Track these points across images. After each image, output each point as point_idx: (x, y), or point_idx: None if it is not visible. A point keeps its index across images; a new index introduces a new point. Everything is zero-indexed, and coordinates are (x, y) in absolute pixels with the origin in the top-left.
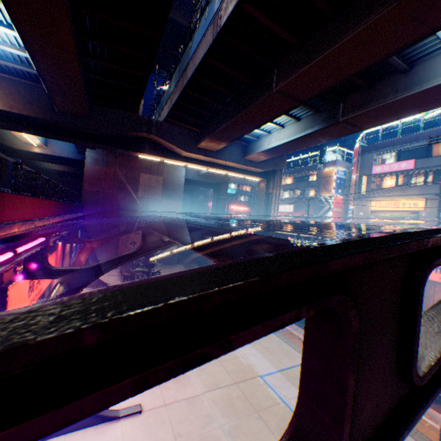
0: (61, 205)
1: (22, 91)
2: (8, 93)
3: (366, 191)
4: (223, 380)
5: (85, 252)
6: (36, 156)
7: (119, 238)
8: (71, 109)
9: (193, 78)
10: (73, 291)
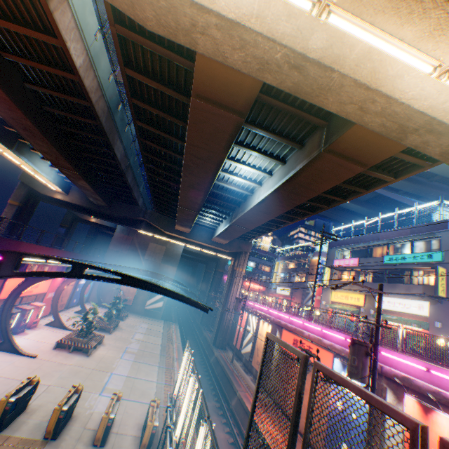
0: (70, 253)
1: (81, 193)
2: (74, 193)
3: (329, 281)
4: (89, 365)
5: (68, 281)
6: (92, 223)
7: (121, 286)
8: (100, 203)
9: (152, 194)
10: (30, 284)
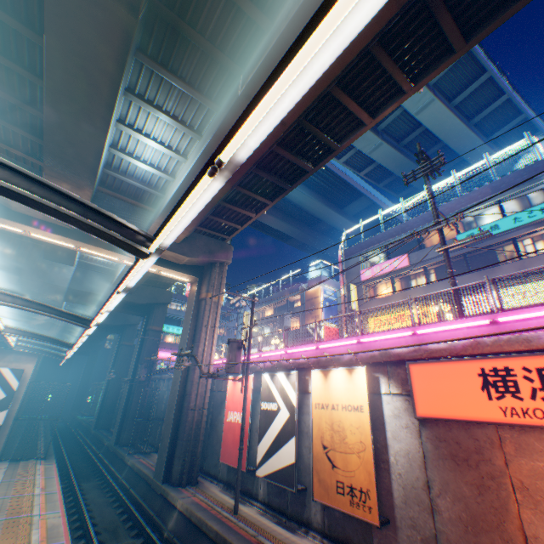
0: None
1: None
2: None
3: (359, 305)
4: None
5: None
6: None
7: None
8: None
9: None
10: None
